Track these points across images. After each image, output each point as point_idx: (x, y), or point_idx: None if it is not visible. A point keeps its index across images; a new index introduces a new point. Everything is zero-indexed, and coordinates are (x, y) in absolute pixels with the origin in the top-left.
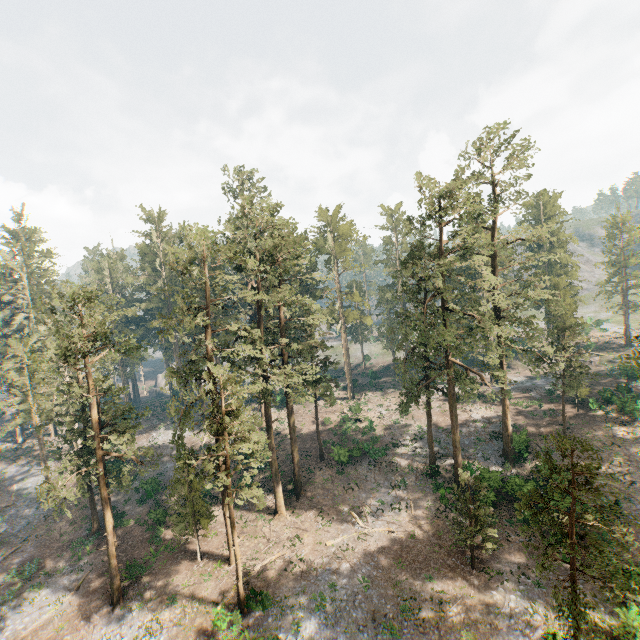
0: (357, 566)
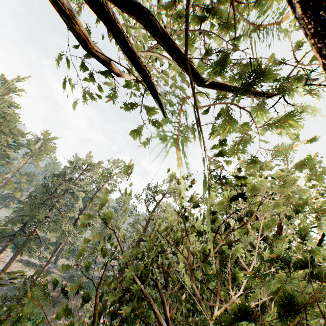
0: None
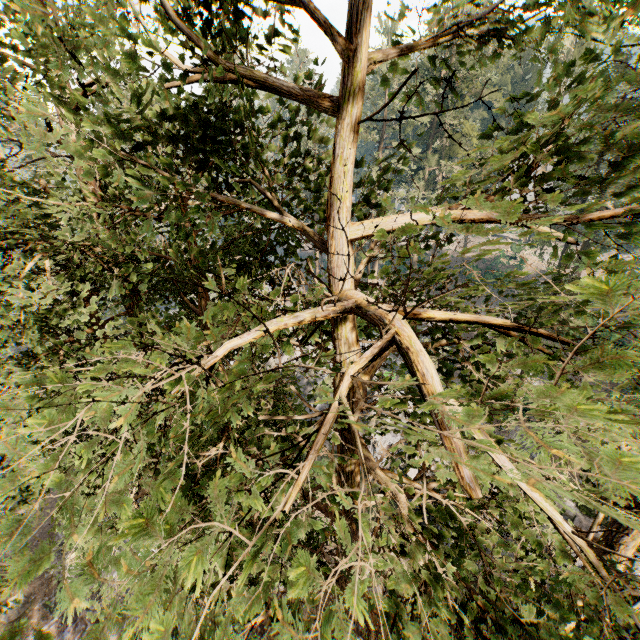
0: None
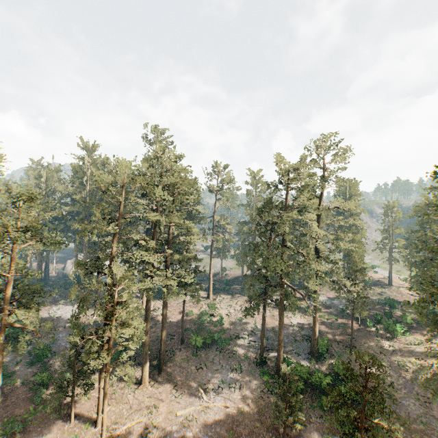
0: (198, 435)
